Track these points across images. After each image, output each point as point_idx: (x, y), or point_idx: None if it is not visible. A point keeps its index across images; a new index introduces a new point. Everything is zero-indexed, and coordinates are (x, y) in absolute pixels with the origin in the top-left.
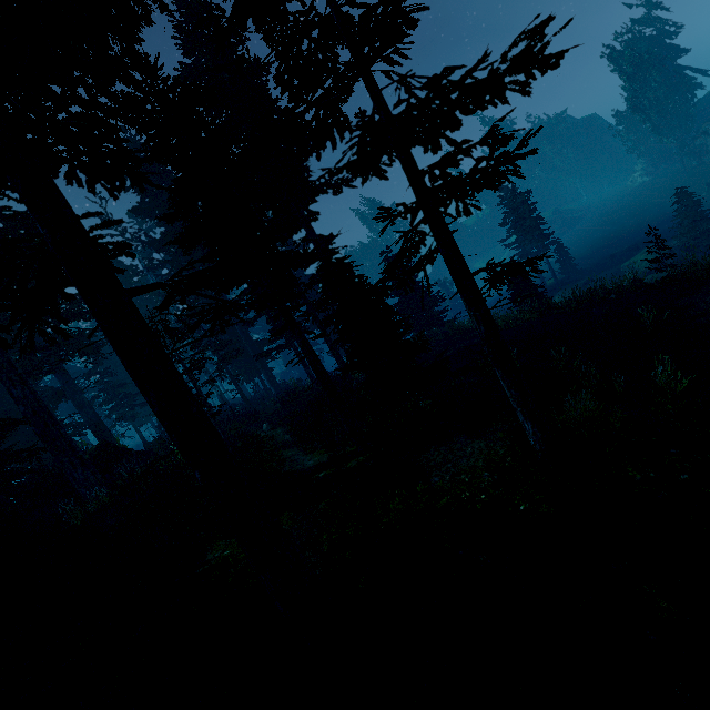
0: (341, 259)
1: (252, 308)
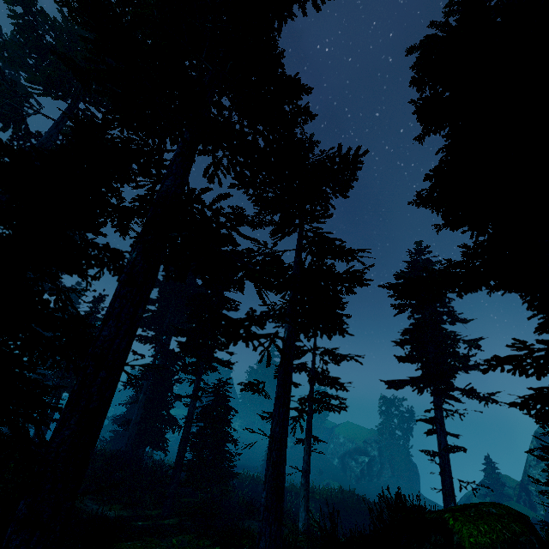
0: (227, 382)
1: (183, 372)
